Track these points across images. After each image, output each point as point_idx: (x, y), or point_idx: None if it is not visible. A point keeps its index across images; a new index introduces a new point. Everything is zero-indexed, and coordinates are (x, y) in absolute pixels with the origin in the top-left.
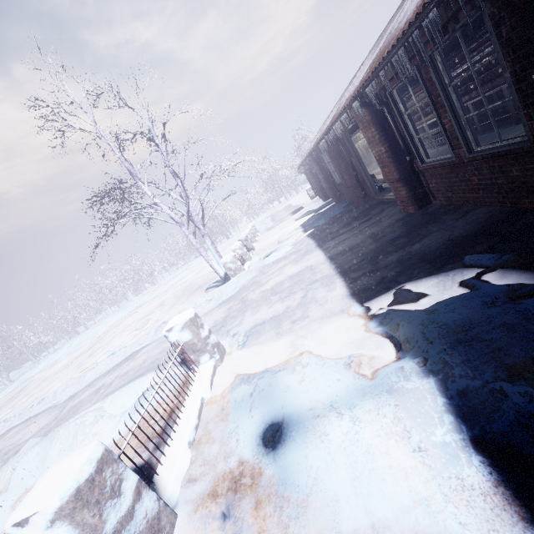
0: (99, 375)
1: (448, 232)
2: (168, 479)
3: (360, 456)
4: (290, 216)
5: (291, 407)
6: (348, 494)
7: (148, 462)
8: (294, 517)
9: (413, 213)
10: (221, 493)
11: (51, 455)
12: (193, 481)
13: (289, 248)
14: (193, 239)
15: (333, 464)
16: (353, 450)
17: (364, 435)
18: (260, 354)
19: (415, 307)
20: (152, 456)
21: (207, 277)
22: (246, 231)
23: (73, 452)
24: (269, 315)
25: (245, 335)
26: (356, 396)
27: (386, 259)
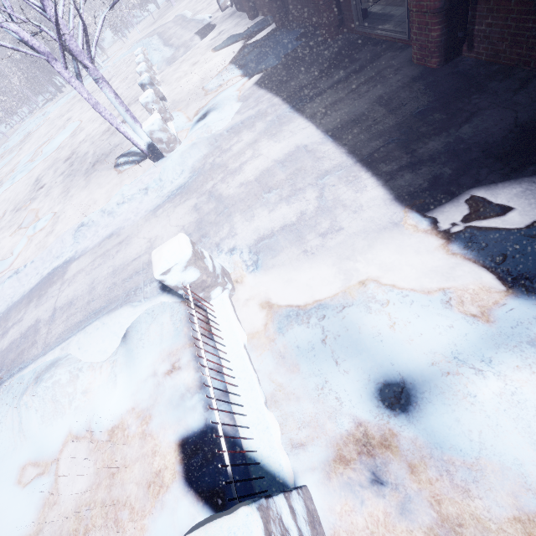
0: (12, 303)
1: (510, 112)
2: (273, 453)
3: (532, 420)
4: (199, 40)
5: (406, 364)
6: (533, 458)
7: (209, 425)
8: (471, 481)
9: (435, 69)
10: (352, 458)
11: (32, 425)
12: (300, 446)
13: (236, 105)
14: (82, 88)
15: (500, 429)
16: (518, 412)
17: (524, 396)
18: (292, 280)
19: (503, 225)
20: (210, 418)
21: (99, 142)
22: (142, 66)
23: (216, 533)
24: (277, 224)
25: (251, 252)
26: (485, 347)
27: (426, 145)
